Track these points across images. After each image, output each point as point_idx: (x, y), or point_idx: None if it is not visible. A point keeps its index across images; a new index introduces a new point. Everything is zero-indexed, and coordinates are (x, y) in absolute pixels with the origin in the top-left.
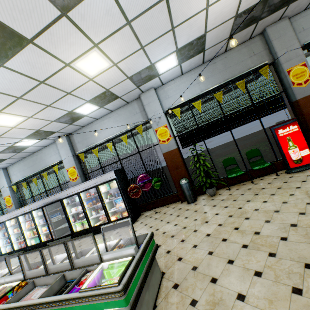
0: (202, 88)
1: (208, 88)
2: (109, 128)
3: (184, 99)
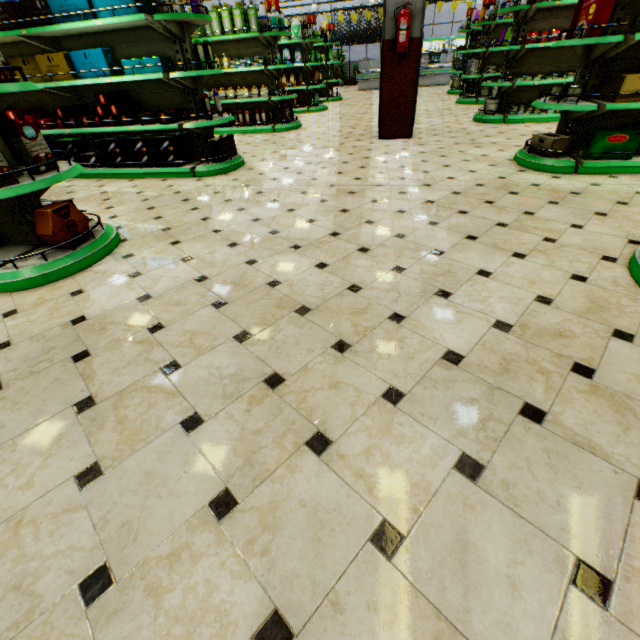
0: (360, 1)
1: (364, 3)
2: (287, 4)
3: (347, 4)
